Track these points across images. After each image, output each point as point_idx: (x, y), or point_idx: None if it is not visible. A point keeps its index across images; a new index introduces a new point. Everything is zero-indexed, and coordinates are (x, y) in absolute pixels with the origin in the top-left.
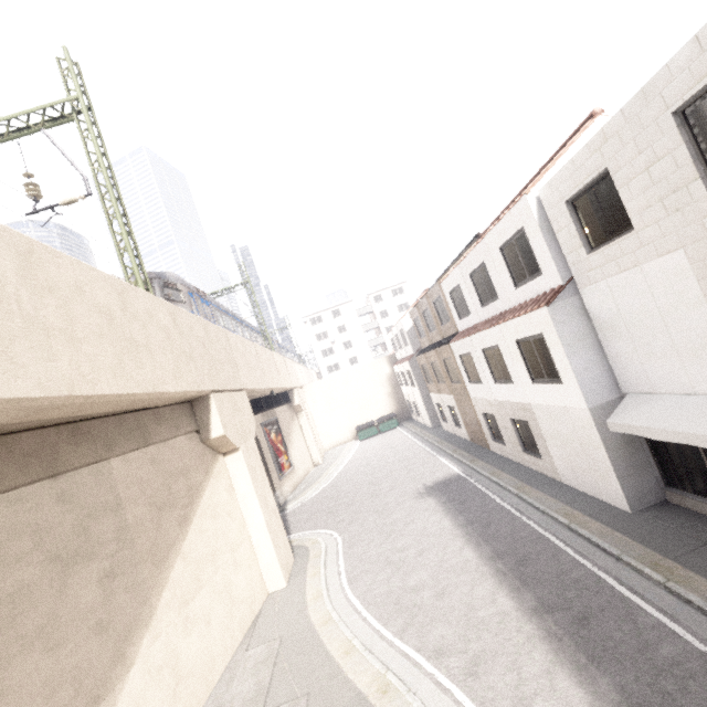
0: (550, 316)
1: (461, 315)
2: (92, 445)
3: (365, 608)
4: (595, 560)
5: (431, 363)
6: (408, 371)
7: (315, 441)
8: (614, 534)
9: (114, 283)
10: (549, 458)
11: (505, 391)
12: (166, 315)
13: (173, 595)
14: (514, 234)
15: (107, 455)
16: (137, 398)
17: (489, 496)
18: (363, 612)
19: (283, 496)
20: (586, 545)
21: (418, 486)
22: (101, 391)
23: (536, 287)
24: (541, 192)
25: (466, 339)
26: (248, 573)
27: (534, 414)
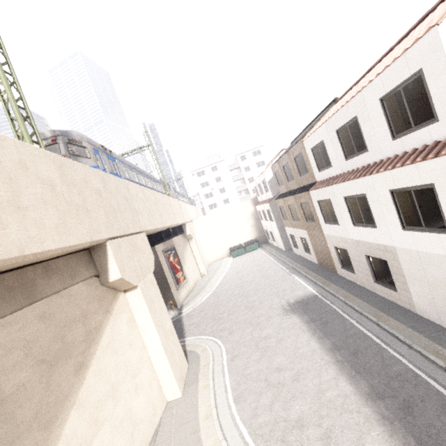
0: None
1: (320, 167)
2: None
3: (252, 439)
4: None
5: (288, 206)
6: (268, 210)
7: (202, 259)
8: None
9: None
10: (407, 293)
11: (365, 233)
12: (50, 167)
13: None
14: (405, 80)
15: None
16: None
17: (348, 320)
18: (252, 445)
19: (180, 301)
20: None
21: (282, 302)
22: None
23: (424, 136)
24: None
25: (328, 188)
26: (148, 392)
27: (397, 256)
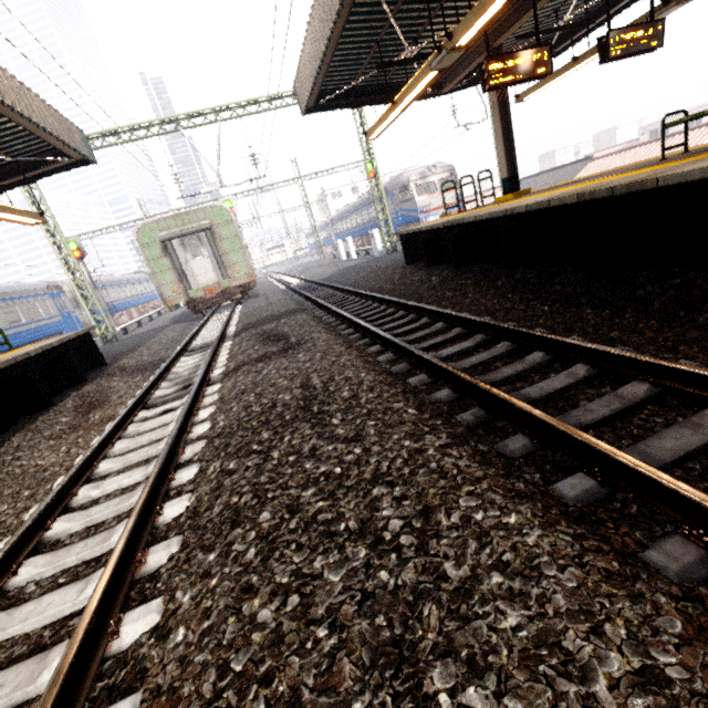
0: None
1: None
2: None
3: None
4: None
5: None
6: None
7: None
8: None
9: None
10: None
11: None
12: None
13: None
14: None
15: None
16: None
17: None
18: None
19: None
20: None
21: None
22: None
23: None
24: None
25: None
26: None
27: None
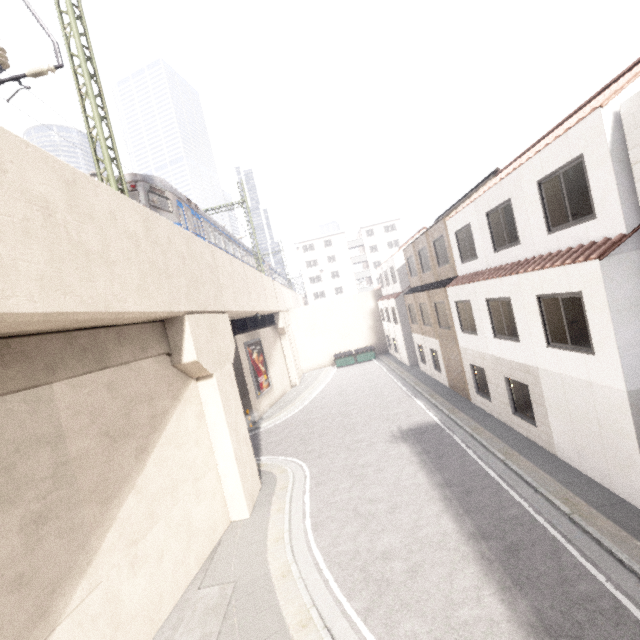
0: (602, 272)
1: (464, 258)
2: (27, 367)
3: (327, 566)
4: (610, 573)
5: (419, 305)
6: (392, 308)
7: (295, 363)
8: (633, 542)
9: (61, 168)
10: (547, 429)
11: (506, 348)
12: (137, 220)
13: (121, 535)
14: (565, 164)
15: (48, 379)
16: (80, 317)
17: (471, 456)
18: (326, 572)
19: (259, 414)
20: (594, 547)
21: (392, 428)
22: (15, 308)
23: (580, 234)
24: (626, 105)
25: (468, 285)
26: (210, 503)
27: (539, 380)
